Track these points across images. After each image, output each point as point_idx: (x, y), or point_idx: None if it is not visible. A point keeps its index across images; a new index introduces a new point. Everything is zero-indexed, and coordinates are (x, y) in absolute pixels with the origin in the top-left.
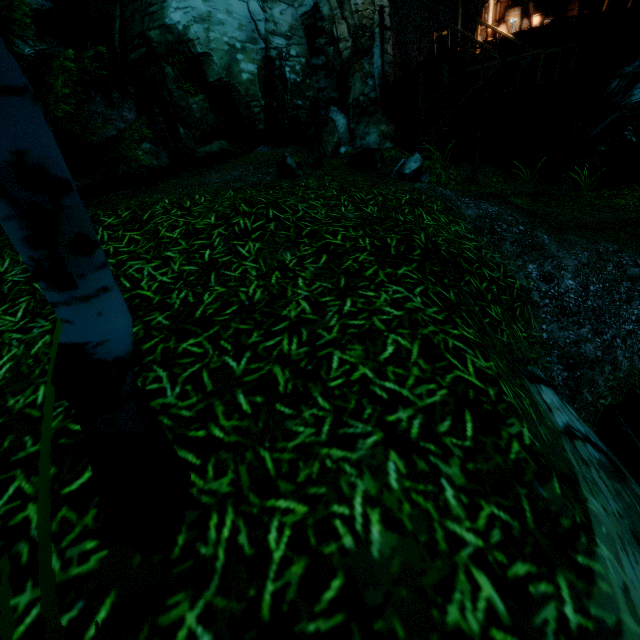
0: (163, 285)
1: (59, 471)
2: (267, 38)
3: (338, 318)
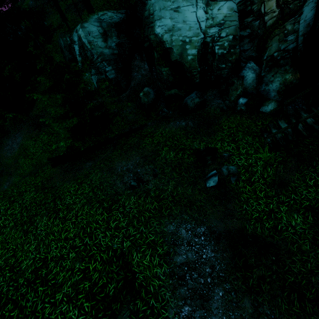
0: (53, 256)
1: (13, 308)
2: (206, 31)
3: (59, 311)
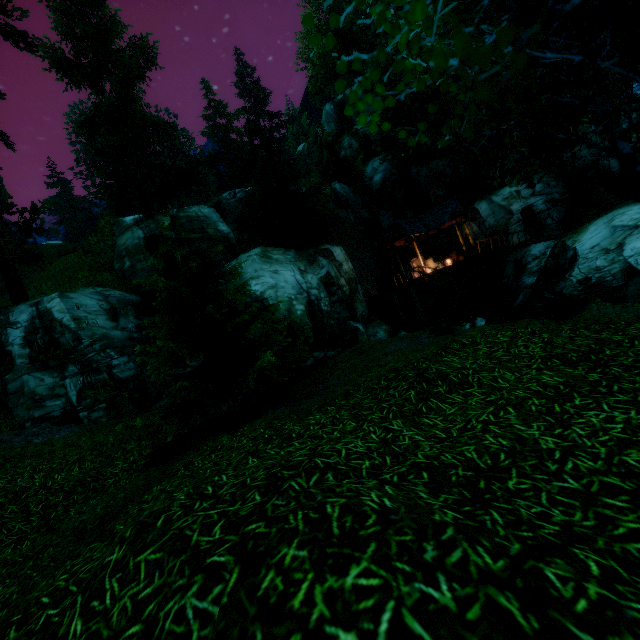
0: (542, 351)
1: None
2: (308, 291)
3: None
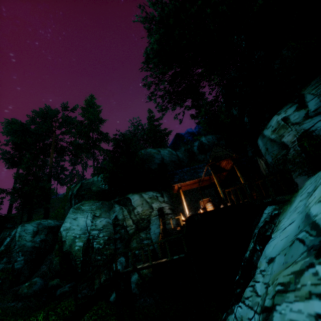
0: None
1: None
2: (90, 231)
3: None
